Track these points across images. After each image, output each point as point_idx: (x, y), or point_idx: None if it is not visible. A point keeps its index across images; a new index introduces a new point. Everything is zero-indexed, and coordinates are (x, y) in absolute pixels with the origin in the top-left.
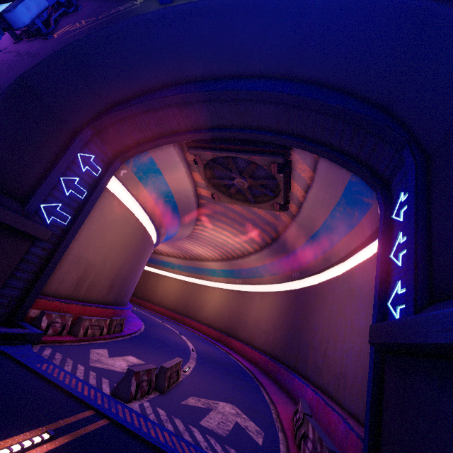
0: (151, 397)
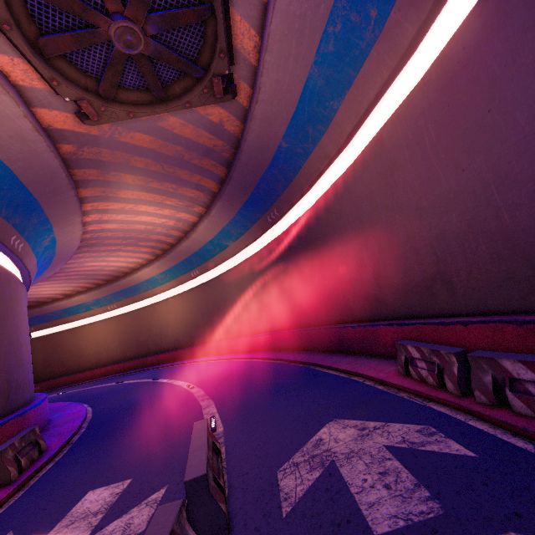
0: None
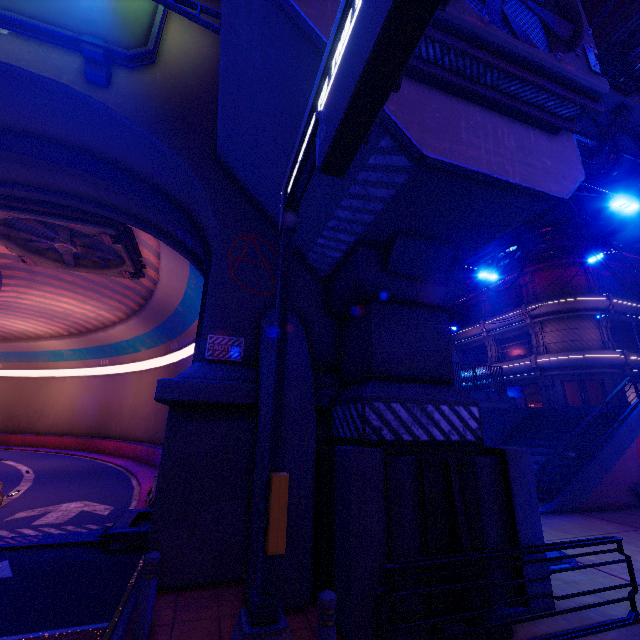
0: None
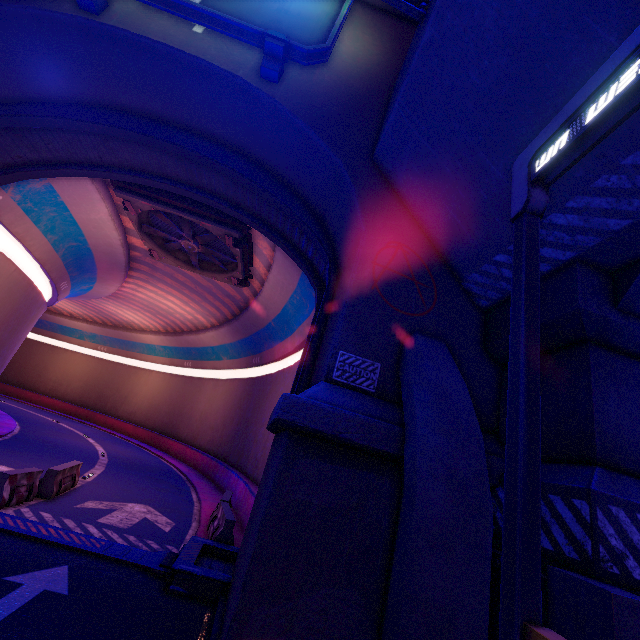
0: (32, 503)
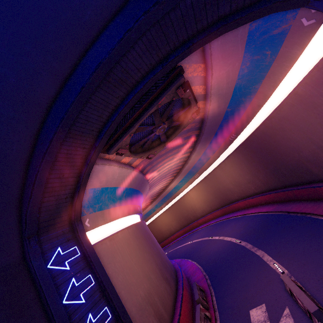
0: None
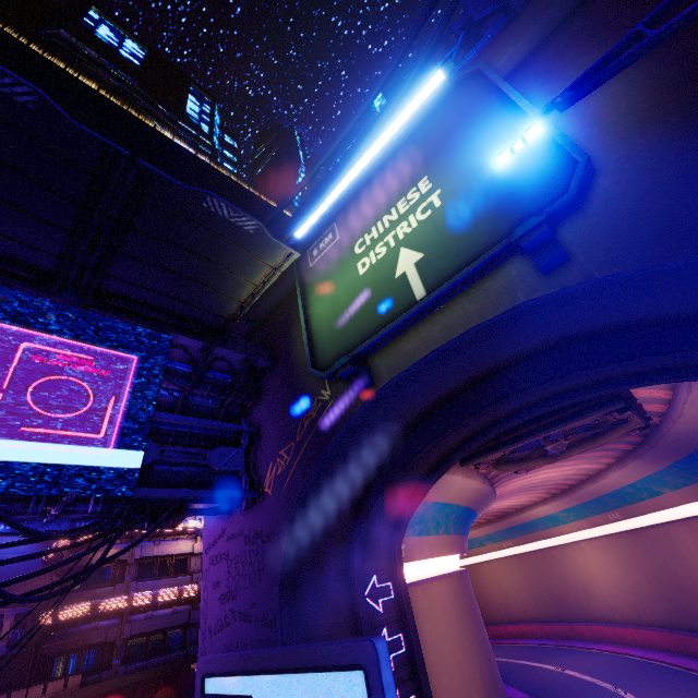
0: None
